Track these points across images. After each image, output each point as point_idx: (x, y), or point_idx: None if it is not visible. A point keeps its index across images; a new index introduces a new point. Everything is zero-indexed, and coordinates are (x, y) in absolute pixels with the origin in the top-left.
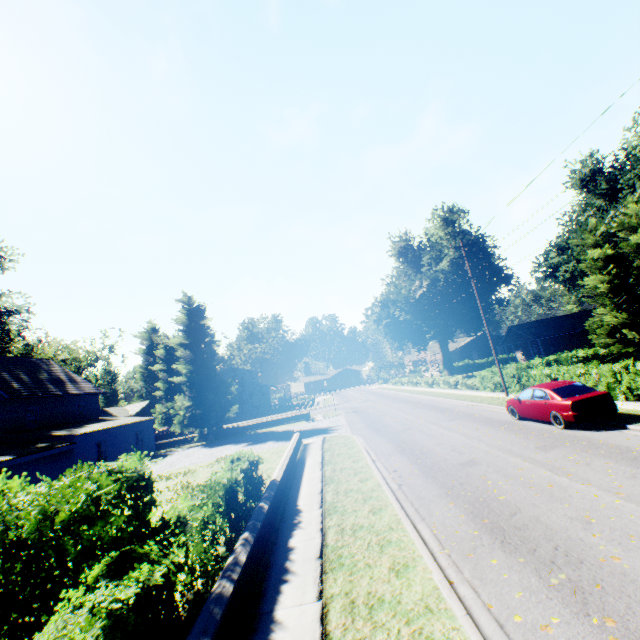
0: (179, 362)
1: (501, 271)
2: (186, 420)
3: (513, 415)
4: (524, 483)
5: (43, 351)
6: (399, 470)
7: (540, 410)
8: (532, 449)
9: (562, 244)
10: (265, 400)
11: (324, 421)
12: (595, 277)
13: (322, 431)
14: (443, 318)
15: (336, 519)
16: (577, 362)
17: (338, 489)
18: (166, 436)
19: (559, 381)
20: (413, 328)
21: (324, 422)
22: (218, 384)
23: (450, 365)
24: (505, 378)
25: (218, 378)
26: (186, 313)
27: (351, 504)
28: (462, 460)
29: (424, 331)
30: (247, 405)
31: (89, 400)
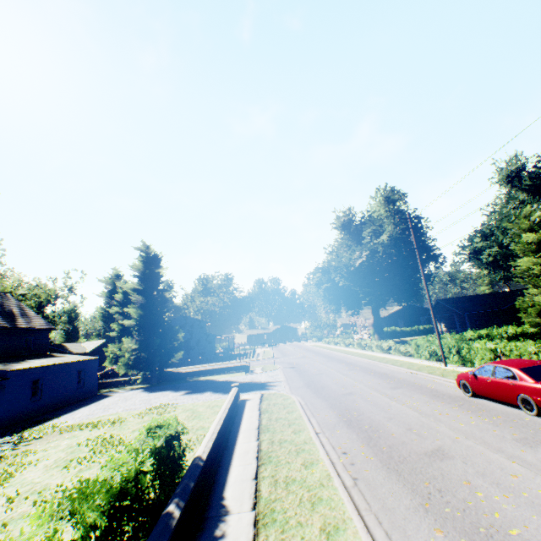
0: (131, 306)
1: (430, 250)
2: (131, 362)
3: (465, 391)
4: (535, 505)
5: (1, 284)
6: (350, 453)
7: (504, 390)
8: (512, 442)
9: (486, 231)
10: (210, 348)
11: (263, 374)
12: (529, 259)
13: (260, 386)
14: (379, 287)
15: (274, 539)
16: (507, 338)
17: (277, 476)
18: (114, 374)
19: (524, 359)
20: (350, 294)
21: (263, 376)
22: (165, 330)
23: (380, 330)
24: (443, 348)
25: (166, 324)
26: (142, 260)
27: (294, 509)
28: (426, 448)
29: (359, 297)
30: (193, 351)
31: (38, 335)
